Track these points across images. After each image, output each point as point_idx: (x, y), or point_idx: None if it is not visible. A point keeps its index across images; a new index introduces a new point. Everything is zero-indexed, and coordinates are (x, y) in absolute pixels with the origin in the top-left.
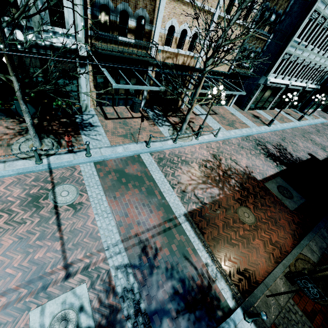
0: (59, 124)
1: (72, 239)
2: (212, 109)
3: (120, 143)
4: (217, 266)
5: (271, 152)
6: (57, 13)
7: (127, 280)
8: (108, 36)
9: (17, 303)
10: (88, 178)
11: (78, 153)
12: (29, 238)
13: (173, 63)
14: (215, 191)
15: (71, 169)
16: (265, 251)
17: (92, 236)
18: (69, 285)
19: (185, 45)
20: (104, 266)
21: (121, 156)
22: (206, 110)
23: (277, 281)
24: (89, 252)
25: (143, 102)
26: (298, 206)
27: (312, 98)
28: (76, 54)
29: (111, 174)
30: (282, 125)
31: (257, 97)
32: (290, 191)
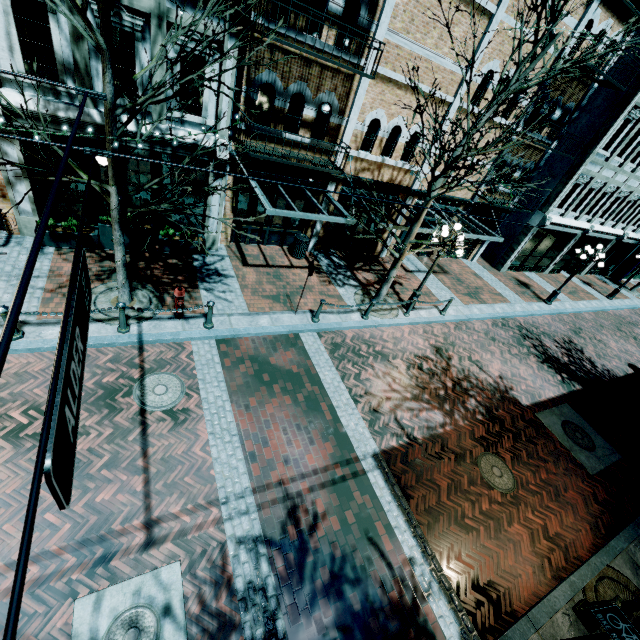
0: (165, 267)
1: (164, 475)
2: (439, 264)
3: (265, 309)
4: (433, 567)
5: (551, 354)
6: (192, 94)
7: (256, 568)
8: (267, 130)
9: (56, 579)
10: (203, 367)
11: (191, 320)
12: (91, 463)
13: (373, 179)
14: (436, 418)
15: (176, 347)
16: (534, 552)
17: (200, 474)
18: (151, 560)
19: (396, 151)
20: (217, 535)
21: (265, 333)
22: (427, 265)
23: (557, 617)
24: (192, 503)
25: (313, 241)
26: (605, 468)
27: (636, 258)
28: (212, 156)
29: (245, 364)
30: (574, 304)
31: (526, 248)
32: (589, 436)
